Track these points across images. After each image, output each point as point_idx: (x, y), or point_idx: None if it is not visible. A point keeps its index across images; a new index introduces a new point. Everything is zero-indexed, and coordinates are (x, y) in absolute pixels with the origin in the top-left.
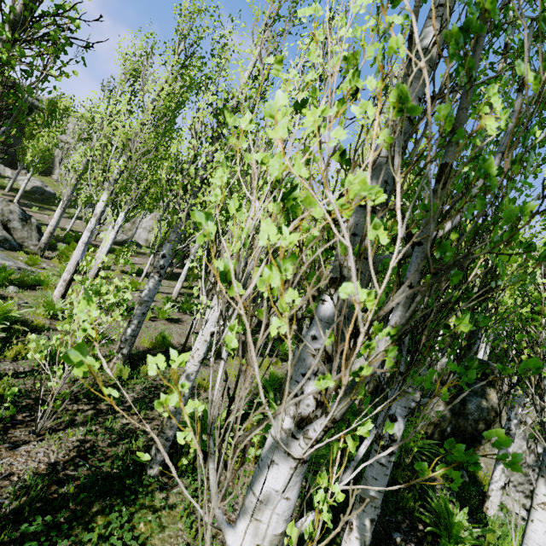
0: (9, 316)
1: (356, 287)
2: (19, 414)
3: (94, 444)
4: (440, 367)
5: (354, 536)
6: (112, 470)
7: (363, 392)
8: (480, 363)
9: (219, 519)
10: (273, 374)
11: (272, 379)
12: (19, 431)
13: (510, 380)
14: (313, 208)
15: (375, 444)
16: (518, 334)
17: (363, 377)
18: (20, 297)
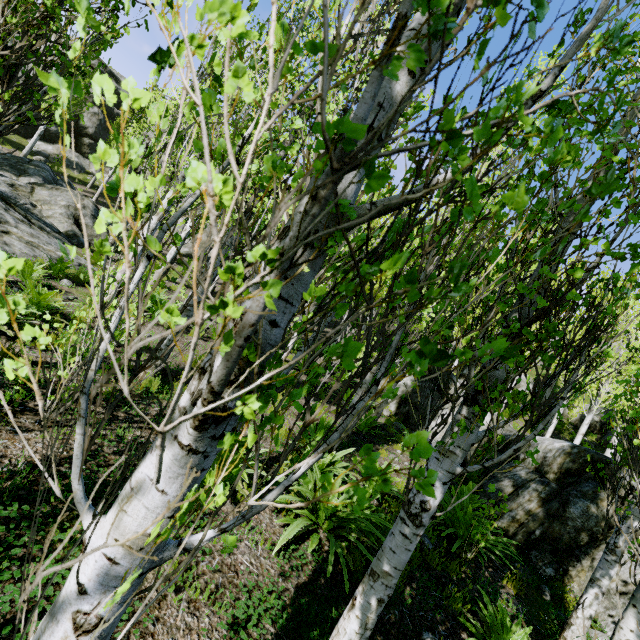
0: (52, 307)
1: (209, 172)
2: (31, 401)
3: (98, 448)
4: (543, 454)
5: (355, 613)
6: (107, 477)
7: (231, 344)
8: (599, 458)
9: (77, 497)
10: (323, 421)
11: (322, 426)
12: (26, 417)
13: (629, 481)
14: (179, 62)
15: (402, 509)
16: (634, 411)
17: (241, 326)
18: (71, 292)
